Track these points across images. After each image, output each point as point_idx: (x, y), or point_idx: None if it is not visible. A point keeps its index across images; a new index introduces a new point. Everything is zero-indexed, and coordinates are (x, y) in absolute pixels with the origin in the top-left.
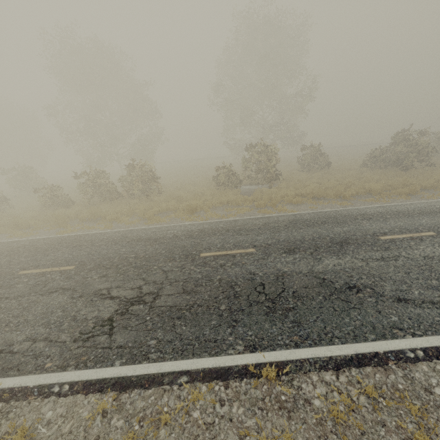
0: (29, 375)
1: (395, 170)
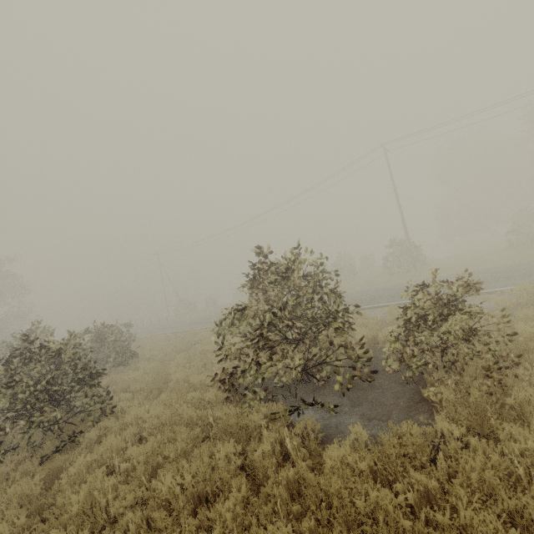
0: None
1: (132, 364)
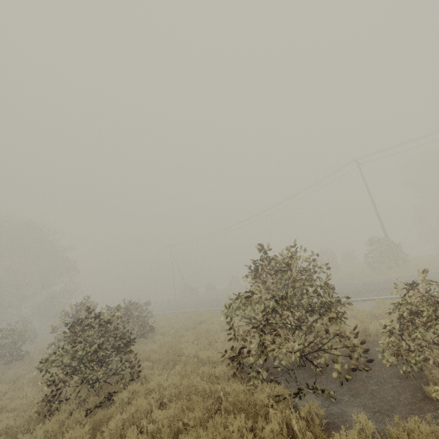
0: None
1: (150, 337)
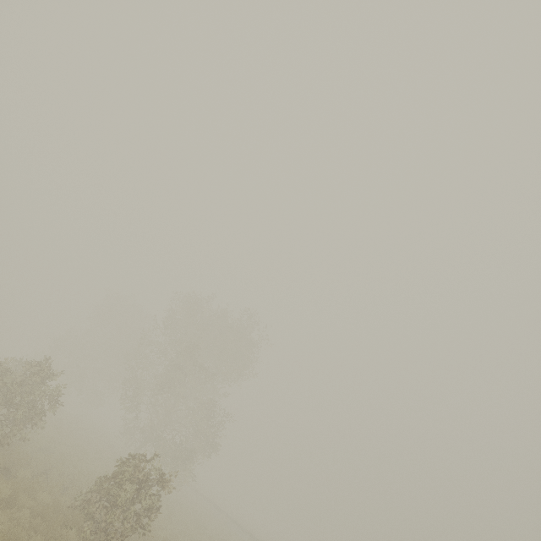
0: None
1: None
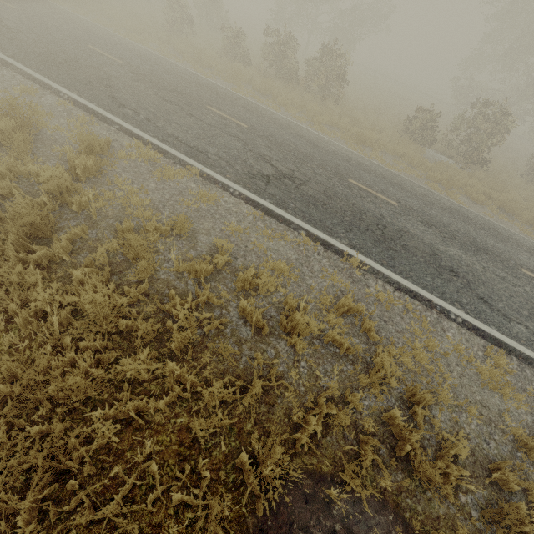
0: (217, 174)
1: None
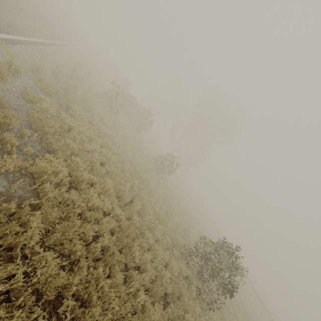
0: None
1: None
